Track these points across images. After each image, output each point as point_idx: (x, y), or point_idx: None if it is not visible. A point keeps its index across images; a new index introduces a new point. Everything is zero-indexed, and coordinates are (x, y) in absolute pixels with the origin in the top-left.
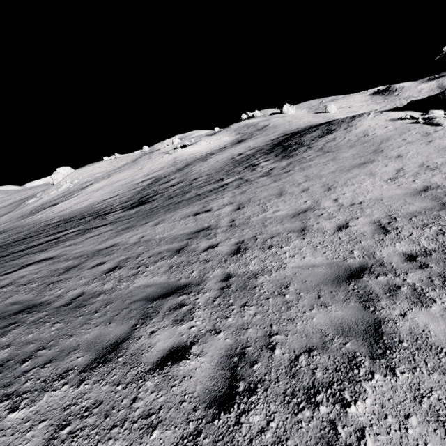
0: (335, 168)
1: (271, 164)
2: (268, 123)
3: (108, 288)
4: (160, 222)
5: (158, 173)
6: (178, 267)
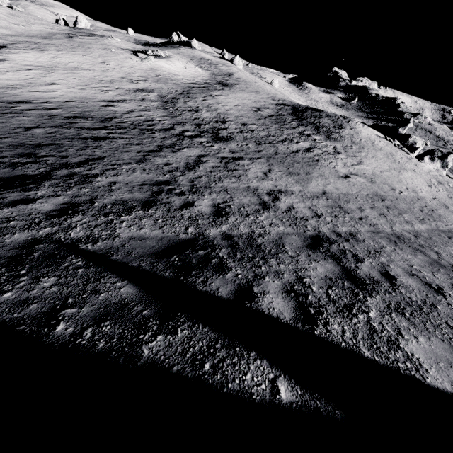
0: (389, 167)
1: (325, 141)
2: (231, 71)
3: (412, 228)
4: (325, 177)
5: (149, 85)
6: (422, 221)
